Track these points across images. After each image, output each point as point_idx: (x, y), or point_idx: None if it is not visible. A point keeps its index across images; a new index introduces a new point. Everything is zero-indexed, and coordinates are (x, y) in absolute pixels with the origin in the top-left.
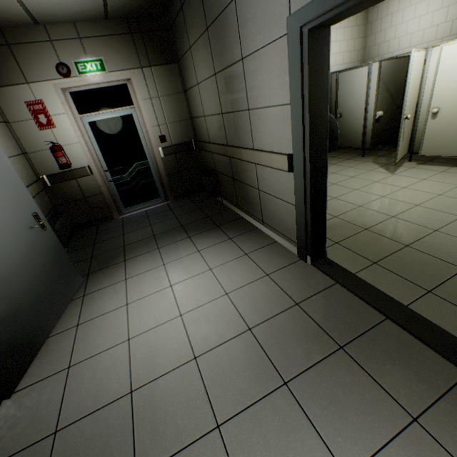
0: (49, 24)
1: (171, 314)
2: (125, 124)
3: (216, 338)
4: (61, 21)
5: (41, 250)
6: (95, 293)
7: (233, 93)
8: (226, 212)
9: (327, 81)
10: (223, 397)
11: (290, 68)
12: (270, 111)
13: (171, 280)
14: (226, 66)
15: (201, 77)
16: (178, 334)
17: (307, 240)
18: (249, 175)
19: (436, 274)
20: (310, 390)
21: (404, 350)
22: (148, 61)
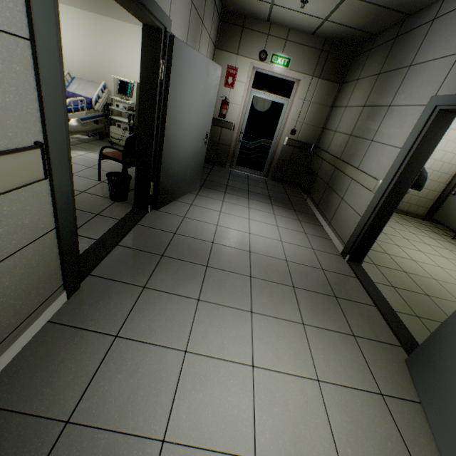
0: (274, 24)
1: (244, 229)
2: (275, 109)
3: (265, 252)
4: (283, 25)
5: (198, 154)
6: (203, 197)
7: (368, 125)
8: (305, 206)
9: (435, 145)
10: (257, 271)
11: (415, 126)
12: (386, 148)
13: (250, 217)
14: (375, 104)
15: (352, 103)
16: (244, 239)
17: (354, 243)
18: (342, 186)
19: (432, 315)
20: (305, 296)
21: (373, 320)
22: (320, 74)
